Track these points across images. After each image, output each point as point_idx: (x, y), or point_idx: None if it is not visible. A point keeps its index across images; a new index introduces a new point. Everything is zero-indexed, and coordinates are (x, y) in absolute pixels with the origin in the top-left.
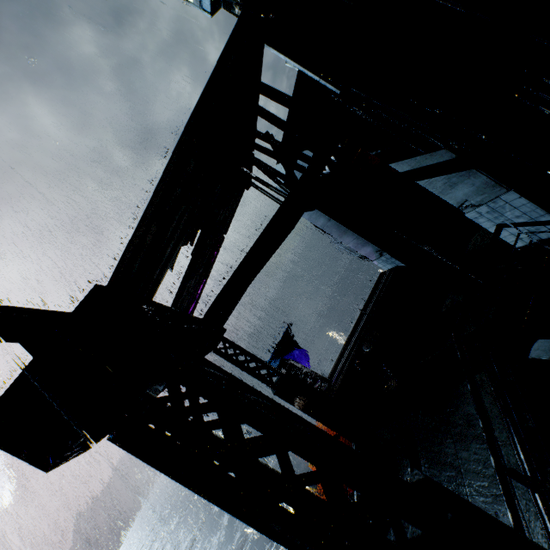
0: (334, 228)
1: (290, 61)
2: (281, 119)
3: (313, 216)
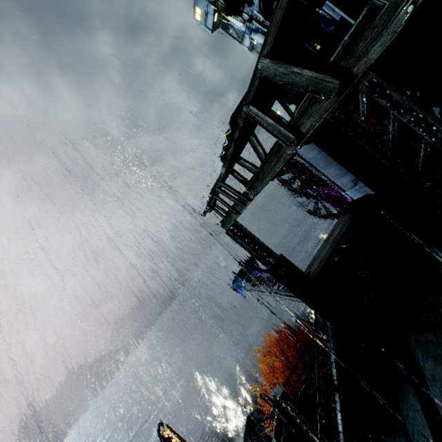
0: (322, 160)
1: (339, 11)
2: (318, 56)
3: (306, 149)
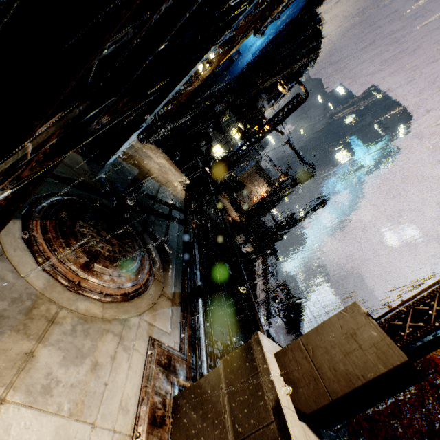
0: None
1: None
2: None
3: None
